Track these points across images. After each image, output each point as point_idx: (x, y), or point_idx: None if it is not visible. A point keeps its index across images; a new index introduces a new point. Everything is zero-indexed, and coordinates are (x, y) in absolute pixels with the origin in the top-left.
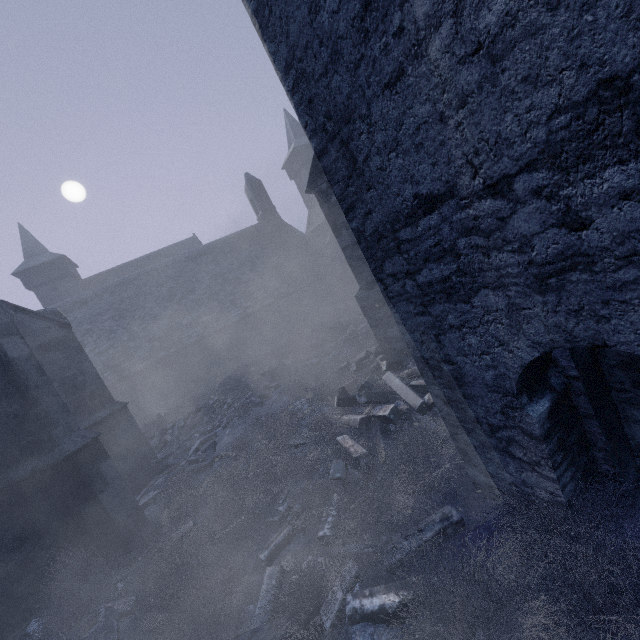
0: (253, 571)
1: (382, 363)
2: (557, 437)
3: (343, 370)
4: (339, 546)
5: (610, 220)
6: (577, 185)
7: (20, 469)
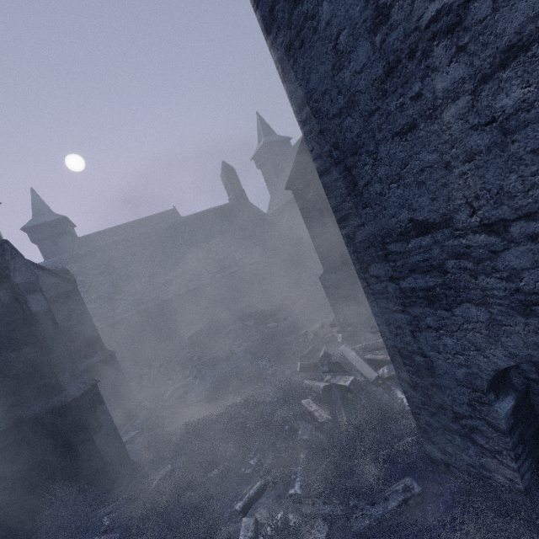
0: (229, 520)
1: (338, 335)
2: (518, 431)
3: (301, 337)
4: (310, 506)
5: None
6: None
7: (29, 408)
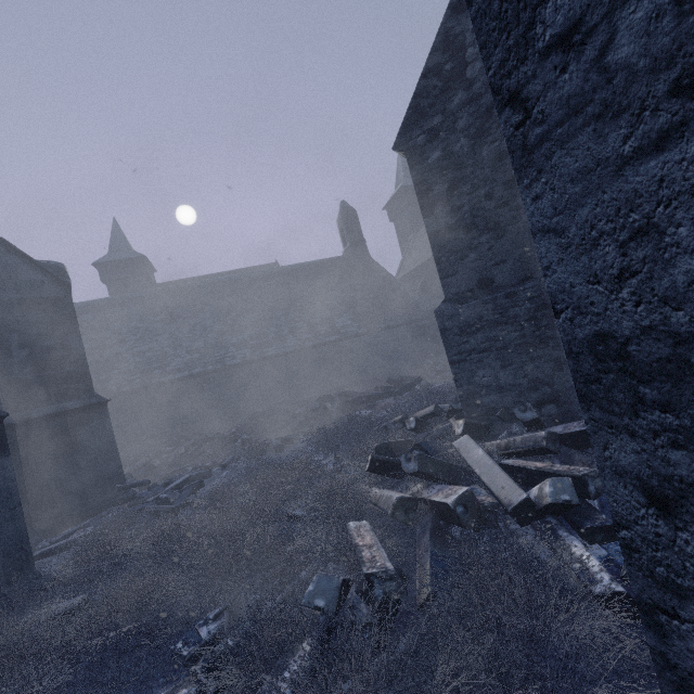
0: None
1: (457, 422)
2: None
3: (396, 425)
4: None
5: None
6: None
7: None
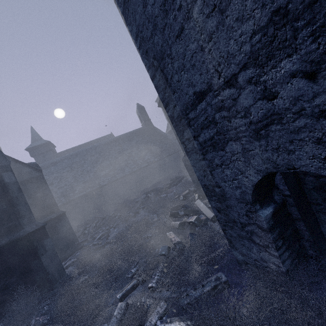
0: (112, 304)
1: (195, 195)
2: (278, 230)
3: (176, 199)
4: (158, 292)
5: (287, 91)
6: (268, 73)
7: (3, 240)
